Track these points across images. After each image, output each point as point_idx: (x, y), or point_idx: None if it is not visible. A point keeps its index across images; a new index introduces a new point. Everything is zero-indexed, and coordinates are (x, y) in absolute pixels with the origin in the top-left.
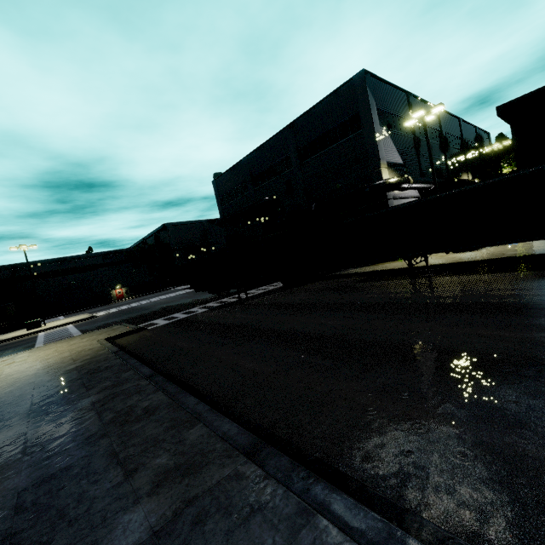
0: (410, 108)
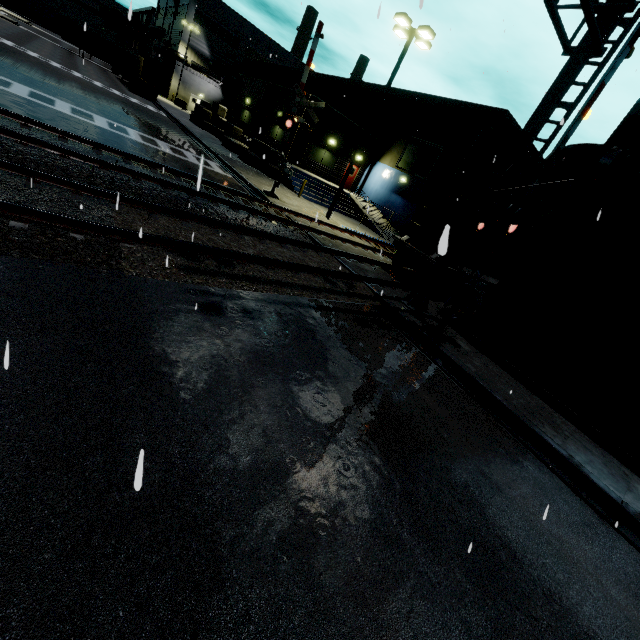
0: (244, 32)
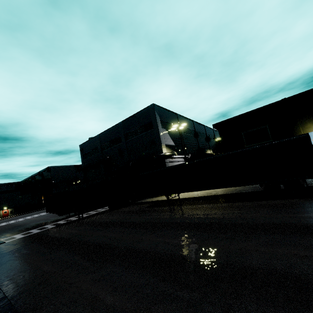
0: (178, 120)
